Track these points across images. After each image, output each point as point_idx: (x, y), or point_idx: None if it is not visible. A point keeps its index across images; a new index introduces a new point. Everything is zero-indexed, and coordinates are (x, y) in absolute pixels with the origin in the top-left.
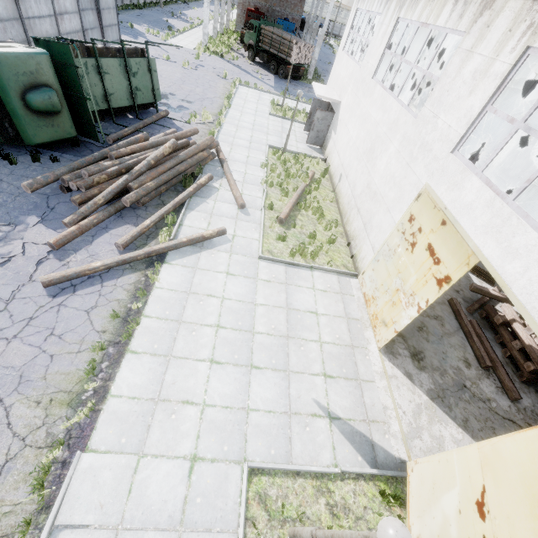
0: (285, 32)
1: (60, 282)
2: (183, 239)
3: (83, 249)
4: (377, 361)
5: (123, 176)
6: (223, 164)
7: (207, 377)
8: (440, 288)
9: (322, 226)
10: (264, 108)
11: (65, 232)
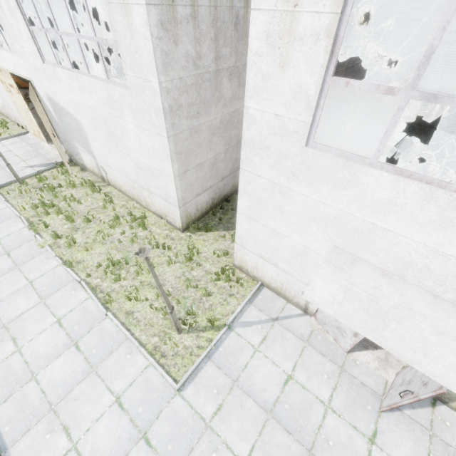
0: None
1: None
2: None
3: None
4: (49, 147)
5: None
6: None
7: None
8: (20, 95)
9: None
10: None
11: None
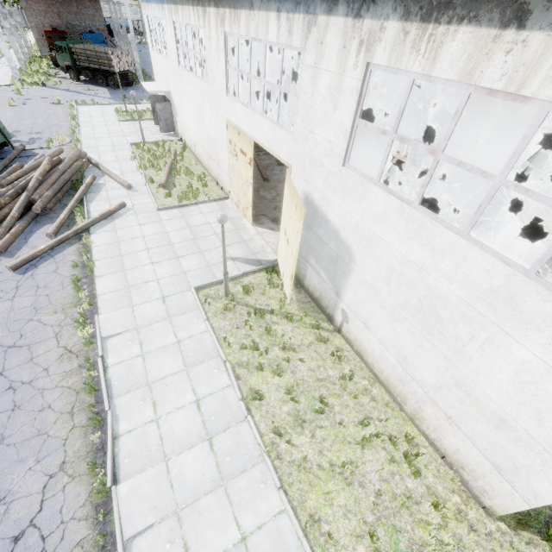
0: (96, 45)
1: (22, 265)
2: (96, 216)
3: (24, 247)
4: (252, 230)
5: (23, 194)
6: (98, 166)
7: (153, 270)
8: (251, 167)
9: (195, 180)
10: (111, 117)
11: (3, 240)
